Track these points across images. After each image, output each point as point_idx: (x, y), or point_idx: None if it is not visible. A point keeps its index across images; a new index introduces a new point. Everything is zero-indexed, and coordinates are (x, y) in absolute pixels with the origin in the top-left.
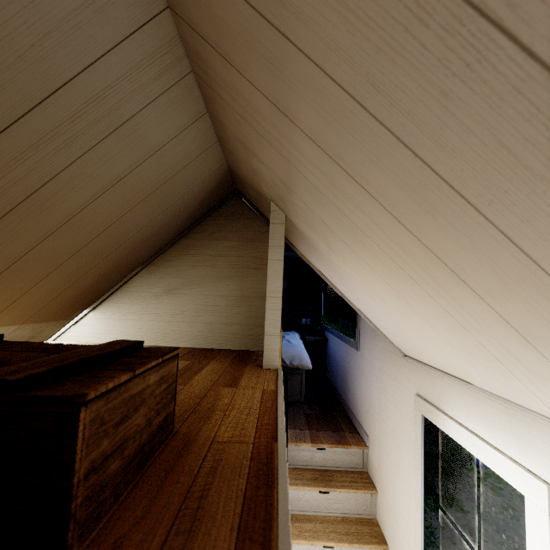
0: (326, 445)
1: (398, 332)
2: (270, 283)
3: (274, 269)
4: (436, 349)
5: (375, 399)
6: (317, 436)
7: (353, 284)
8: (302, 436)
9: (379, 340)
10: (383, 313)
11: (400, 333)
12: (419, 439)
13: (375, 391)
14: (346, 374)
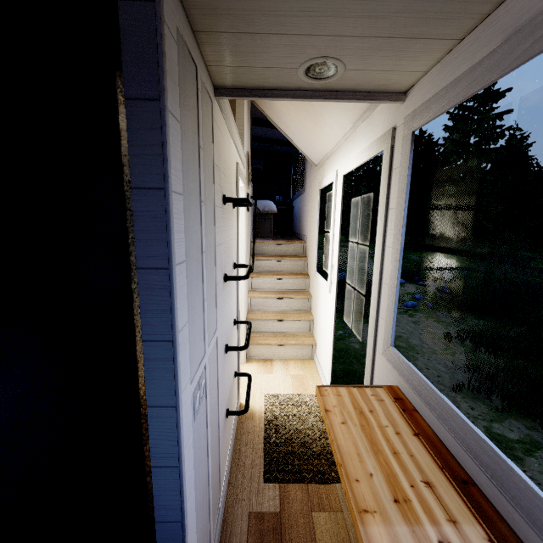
0: (282, 242)
1: (305, 142)
2: (238, 111)
3: (239, 104)
4: (314, 137)
5: (309, 210)
6: (277, 240)
7: (281, 114)
8: (268, 240)
9: (311, 172)
10: (296, 129)
11: (306, 141)
12: (318, 203)
13: (309, 205)
14: (300, 215)
